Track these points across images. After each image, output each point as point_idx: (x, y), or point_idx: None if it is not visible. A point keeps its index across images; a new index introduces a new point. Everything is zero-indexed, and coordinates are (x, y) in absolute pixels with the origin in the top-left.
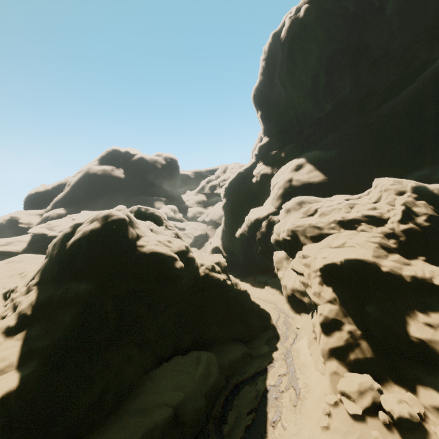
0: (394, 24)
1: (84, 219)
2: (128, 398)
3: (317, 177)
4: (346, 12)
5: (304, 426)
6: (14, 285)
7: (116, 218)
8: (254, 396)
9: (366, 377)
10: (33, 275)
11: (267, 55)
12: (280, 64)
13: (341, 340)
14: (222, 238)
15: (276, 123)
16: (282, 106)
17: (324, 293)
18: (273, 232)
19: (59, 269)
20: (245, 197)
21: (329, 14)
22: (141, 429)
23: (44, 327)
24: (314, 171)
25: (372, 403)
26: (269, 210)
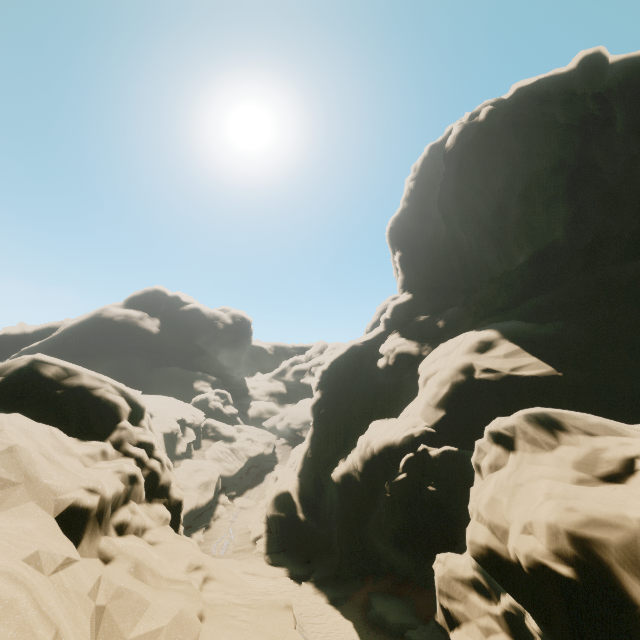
0: (632, 147)
1: None
2: None
3: (538, 369)
4: (554, 122)
5: None
6: None
7: None
8: None
9: None
10: None
11: (419, 173)
12: (441, 183)
13: None
14: (301, 474)
15: (426, 273)
16: (440, 247)
17: None
18: (429, 490)
19: None
20: (360, 395)
21: (527, 121)
22: None
23: None
24: (526, 357)
25: None
26: (418, 429)
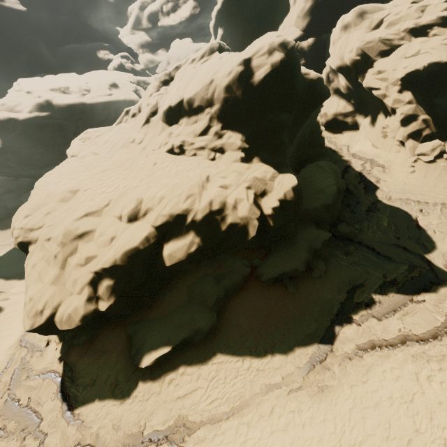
0: None
1: (249, 54)
2: (305, 190)
3: None
4: None
5: (398, 177)
6: (179, 141)
7: (292, 45)
8: (355, 177)
9: (437, 141)
10: (207, 124)
11: None
12: None
13: (417, 126)
14: None
15: None
16: None
17: (403, 98)
18: (302, 63)
19: (247, 108)
20: (248, 22)
21: None
22: (329, 196)
23: (268, 152)
24: None
25: (440, 152)
26: (295, 34)
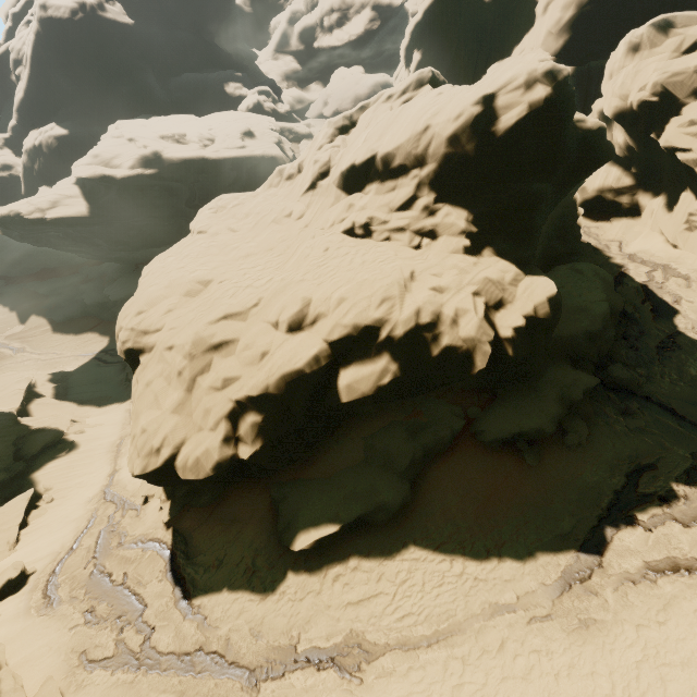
0: None
1: (492, 87)
2: None
3: None
4: None
5: None
6: (364, 217)
7: (566, 74)
8: (635, 292)
9: None
10: (412, 193)
11: None
12: None
13: None
14: None
15: None
16: None
17: None
18: None
19: (481, 171)
20: (463, 42)
21: None
22: (596, 319)
23: (508, 240)
24: None
25: None
26: None
